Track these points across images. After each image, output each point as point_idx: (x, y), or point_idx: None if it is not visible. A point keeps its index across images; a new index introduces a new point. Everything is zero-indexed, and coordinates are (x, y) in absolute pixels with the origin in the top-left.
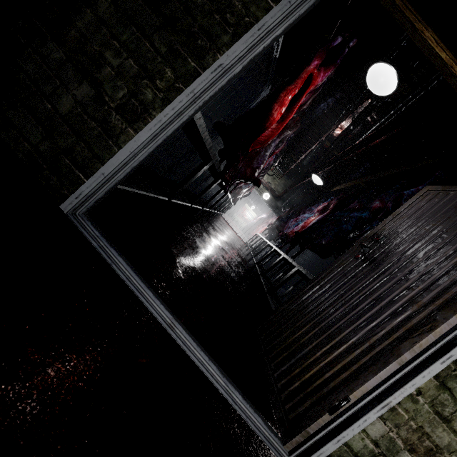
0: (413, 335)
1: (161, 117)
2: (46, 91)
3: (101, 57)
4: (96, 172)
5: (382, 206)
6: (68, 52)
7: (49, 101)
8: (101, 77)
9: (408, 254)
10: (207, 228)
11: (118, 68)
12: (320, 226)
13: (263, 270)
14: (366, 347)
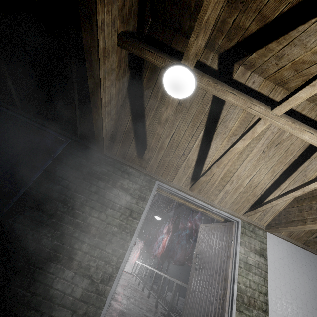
0: (224, 298)
1: (118, 275)
2: (68, 292)
3: (89, 265)
4: (99, 315)
5: (191, 224)
6: (75, 271)
7: (71, 296)
8: (90, 273)
9: (209, 261)
10: None
11: (96, 266)
12: (172, 245)
13: (155, 291)
14: (217, 314)
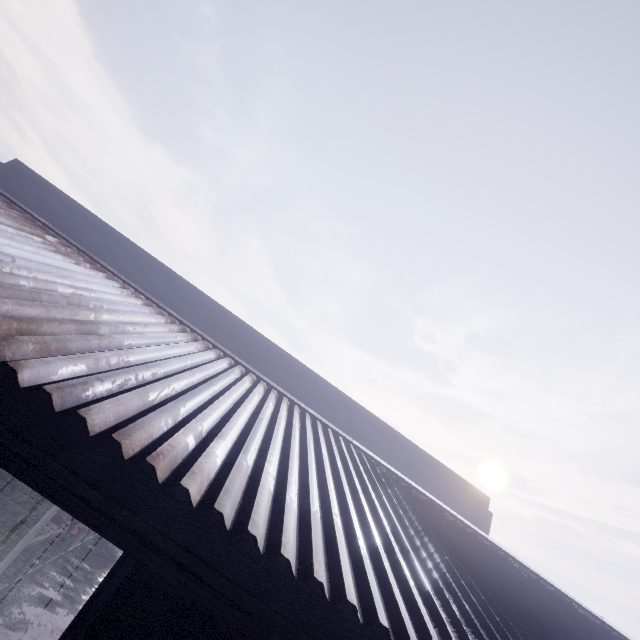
0: None
1: None
2: None
3: None
4: None
5: None
6: None
7: None
8: None
9: None
10: (73, 573)
11: None
12: None
13: None
14: None
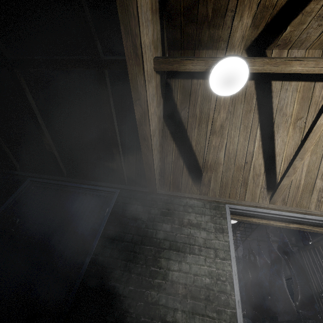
0: None
1: None
2: None
3: None
4: None
5: (276, 255)
6: None
7: None
8: None
9: None
10: None
11: None
12: (263, 292)
13: None
14: None
